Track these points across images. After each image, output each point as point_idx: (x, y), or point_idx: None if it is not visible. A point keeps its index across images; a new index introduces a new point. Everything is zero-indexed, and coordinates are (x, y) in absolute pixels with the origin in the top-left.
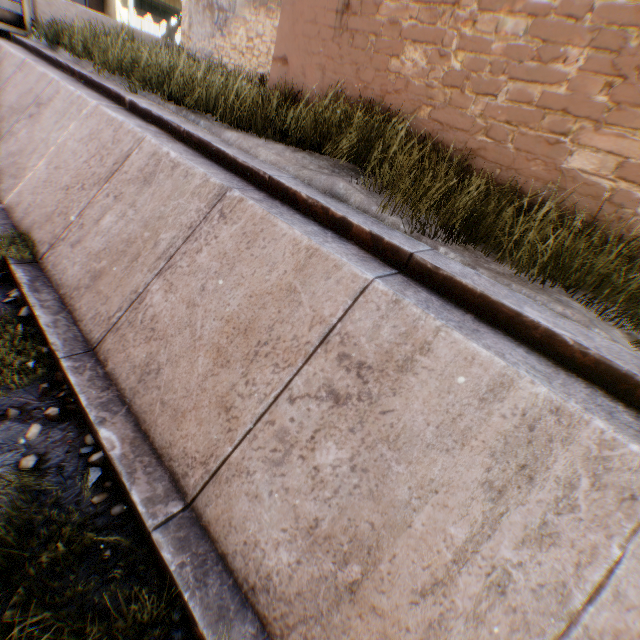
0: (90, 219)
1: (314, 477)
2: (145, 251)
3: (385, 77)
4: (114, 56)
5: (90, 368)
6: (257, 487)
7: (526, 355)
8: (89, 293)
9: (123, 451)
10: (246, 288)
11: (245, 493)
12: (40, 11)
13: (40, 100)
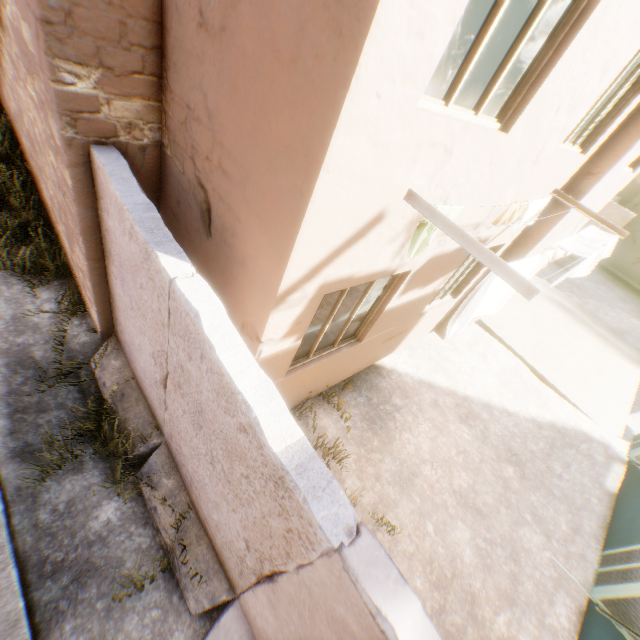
0: None
1: None
2: None
3: (8, 103)
4: None
5: None
6: None
7: None
8: None
9: None
10: None
11: None
12: None
13: None
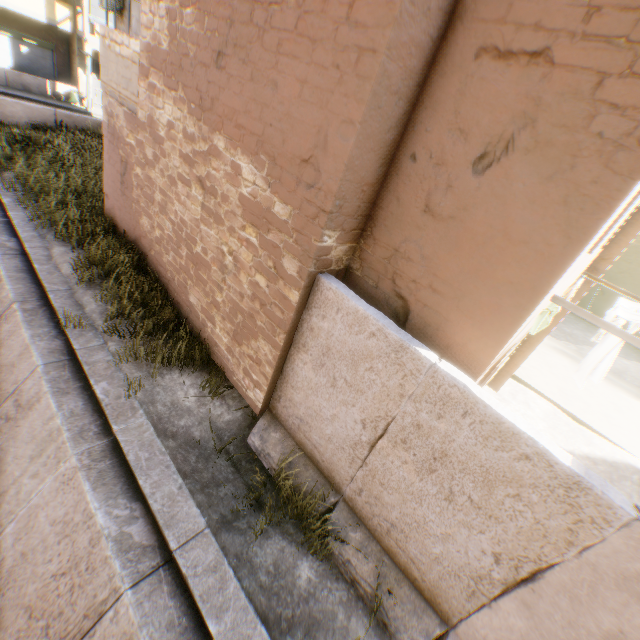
0: None
1: None
2: None
3: (140, 227)
4: (9, 181)
5: None
6: None
7: (82, 405)
8: None
9: None
10: (2, 361)
11: None
12: None
13: None
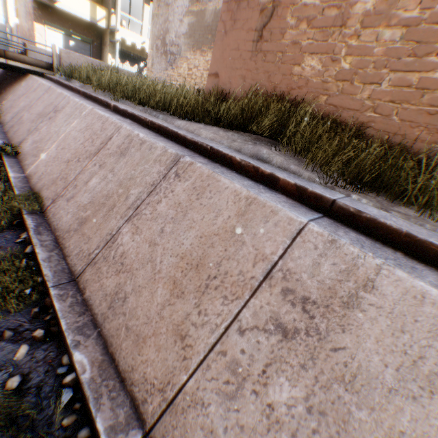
0: (81, 181)
1: (269, 415)
2: (119, 203)
3: (290, 78)
4: (105, 79)
5: (71, 295)
6: (212, 420)
7: None
8: (76, 235)
9: (92, 374)
10: (197, 230)
11: (200, 426)
12: (63, 60)
13: (57, 108)
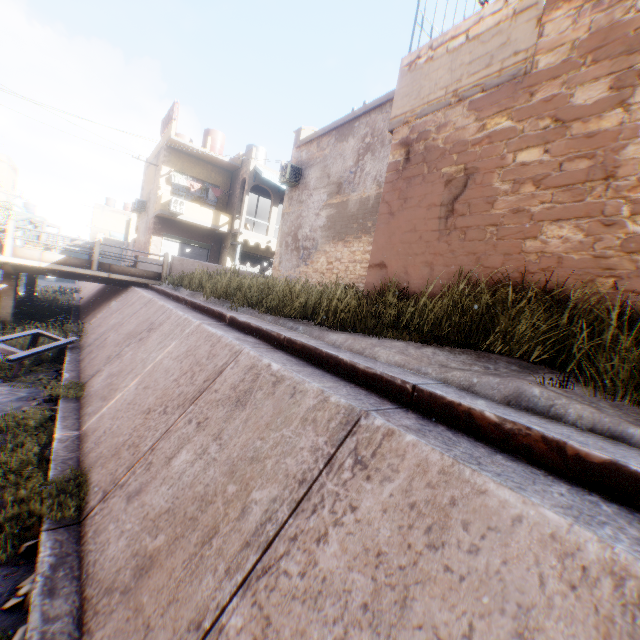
0: (160, 455)
1: None
2: (225, 522)
3: (520, 258)
4: (222, 284)
5: None
6: None
7: None
8: (122, 605)
9: None
10: None
11: None
12: (174, 268)
13: (152, 325)
